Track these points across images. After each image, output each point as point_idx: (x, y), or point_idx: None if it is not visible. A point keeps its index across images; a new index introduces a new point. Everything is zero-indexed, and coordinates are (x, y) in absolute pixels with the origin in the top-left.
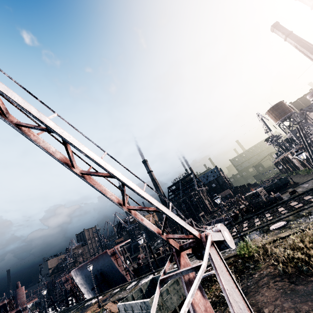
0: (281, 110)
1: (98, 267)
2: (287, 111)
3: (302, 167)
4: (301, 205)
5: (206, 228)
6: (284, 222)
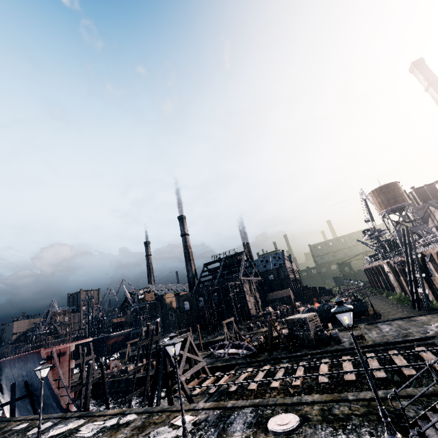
0: (392, 195)
1: (24, 371)
2: (400, 199)
3: (399, 289)
4: (352, 377)
5: (217, 350)
6: (296, 420)
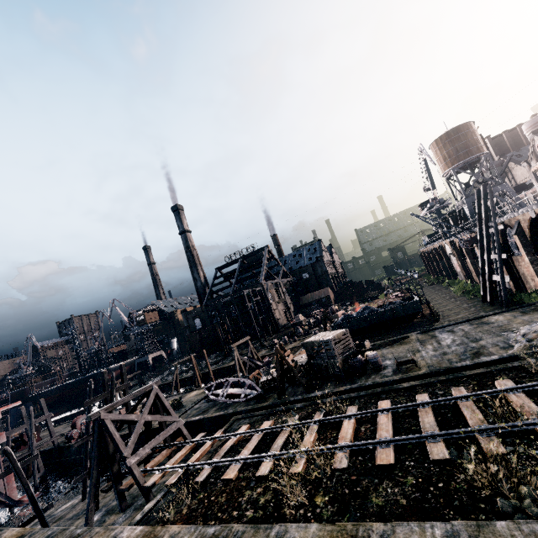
0: (463, 144)
1: None
2: (474, 149)
3: (463, 275)
4: (389, 457)
5: (215, 390)
6: None
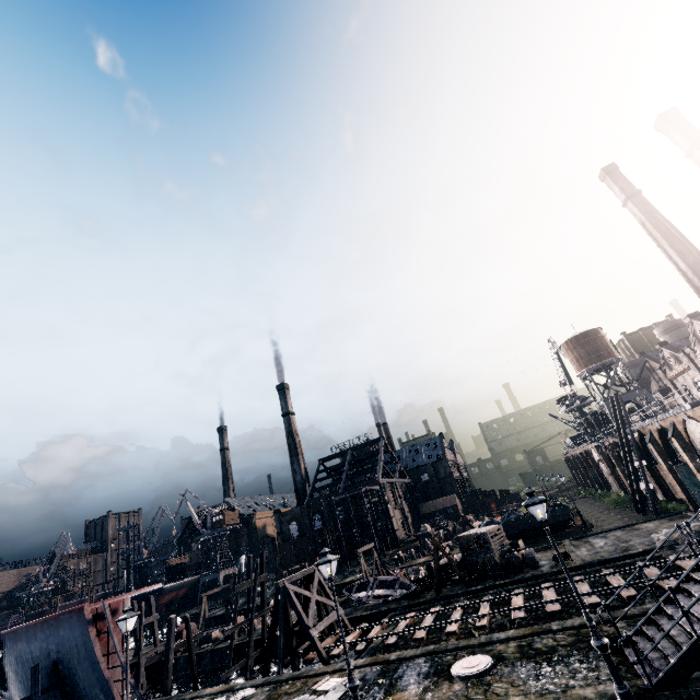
0: (594, 348)
1: (52, 643)
2: (605, 353)
3: (617, 487)
4: (556, 607)
5: (355, 593)
6: (488, 660)
